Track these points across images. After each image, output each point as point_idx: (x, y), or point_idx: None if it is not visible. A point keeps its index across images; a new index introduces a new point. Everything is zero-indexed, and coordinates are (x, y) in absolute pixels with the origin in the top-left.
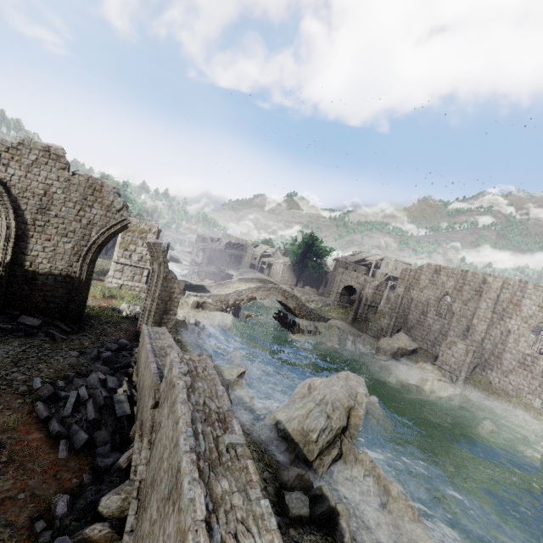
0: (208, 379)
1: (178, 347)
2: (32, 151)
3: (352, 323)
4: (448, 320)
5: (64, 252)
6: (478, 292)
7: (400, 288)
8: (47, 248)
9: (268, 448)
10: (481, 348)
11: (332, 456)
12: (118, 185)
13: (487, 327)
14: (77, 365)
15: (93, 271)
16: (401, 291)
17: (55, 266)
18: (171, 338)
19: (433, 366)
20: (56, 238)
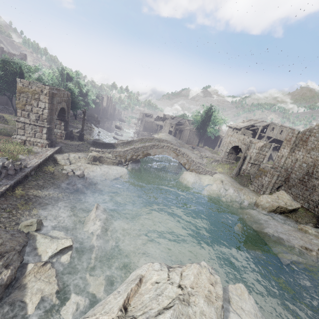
0: None
1: None
2: None
3: (235, 177)
4: None
5: None
6: None
7: (284, 148)
8: None
9: None
10: None
11: None
12: (72, 74)
13: None
14: None
15: None
16: (286, 152)
17: None
18: None
19: (317, 230)
20: None
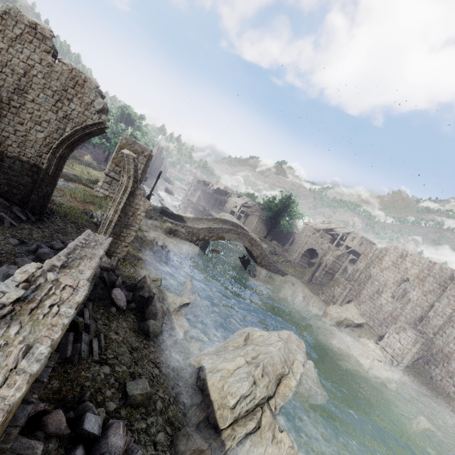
0: (43, 323)
1: (97, 261)
2: (18, 24)
3: (307, 283)
4: (402, 305)
5: (35, 140)
6: (441, 286)
7: (360, 262)
8: (18, 131)
9: (180, 396)
10: (431, 342)
11: (246, 430)
12: (135, 116)
13: (443, 323)
14: (8, 253)
15: (63, 167)
16: (361, 266)
17: (24, 153)
18: (103, 250)
19: (376, 345)
20: (29, 124)
